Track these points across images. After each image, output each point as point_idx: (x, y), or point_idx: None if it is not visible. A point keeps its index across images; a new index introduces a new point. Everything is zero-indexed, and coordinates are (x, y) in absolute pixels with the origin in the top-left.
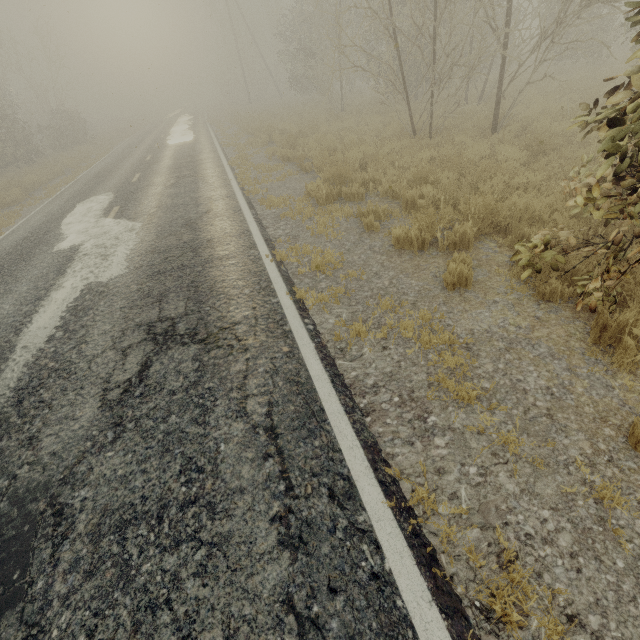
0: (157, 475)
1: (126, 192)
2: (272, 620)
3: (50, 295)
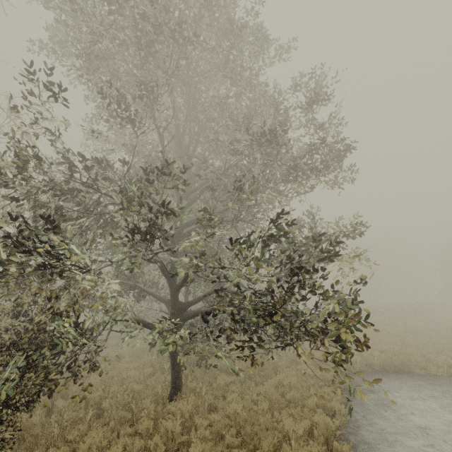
0: None
1: None
2: None
3: None
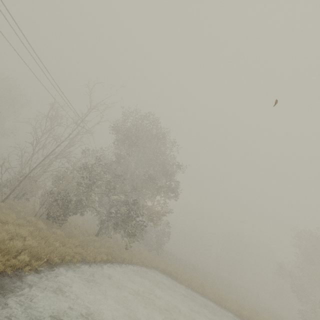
0: None
1: None
2: None
3: None
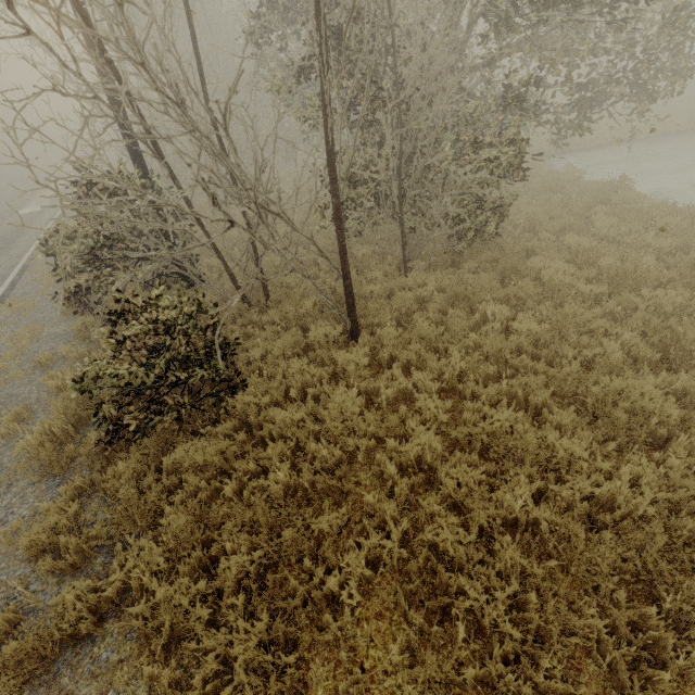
0: None
1: None
2: None
3: None
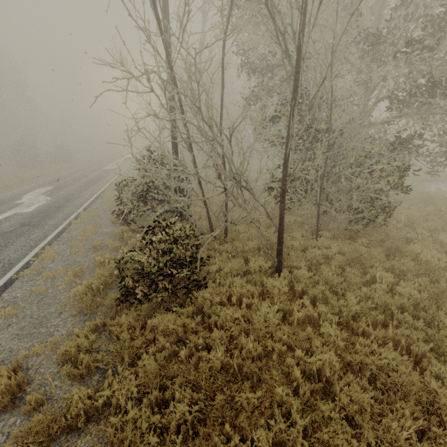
0: (0, 243)
1: (60, 187)
2: (4, 256)
3: (2, 214)
